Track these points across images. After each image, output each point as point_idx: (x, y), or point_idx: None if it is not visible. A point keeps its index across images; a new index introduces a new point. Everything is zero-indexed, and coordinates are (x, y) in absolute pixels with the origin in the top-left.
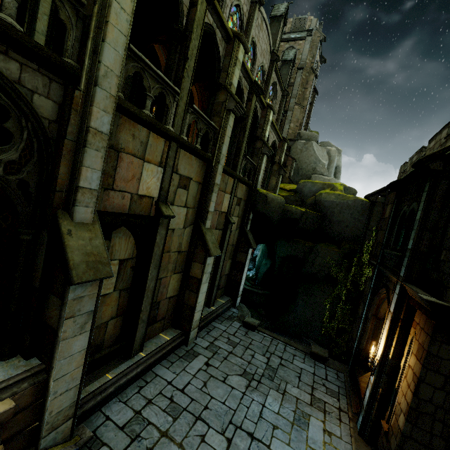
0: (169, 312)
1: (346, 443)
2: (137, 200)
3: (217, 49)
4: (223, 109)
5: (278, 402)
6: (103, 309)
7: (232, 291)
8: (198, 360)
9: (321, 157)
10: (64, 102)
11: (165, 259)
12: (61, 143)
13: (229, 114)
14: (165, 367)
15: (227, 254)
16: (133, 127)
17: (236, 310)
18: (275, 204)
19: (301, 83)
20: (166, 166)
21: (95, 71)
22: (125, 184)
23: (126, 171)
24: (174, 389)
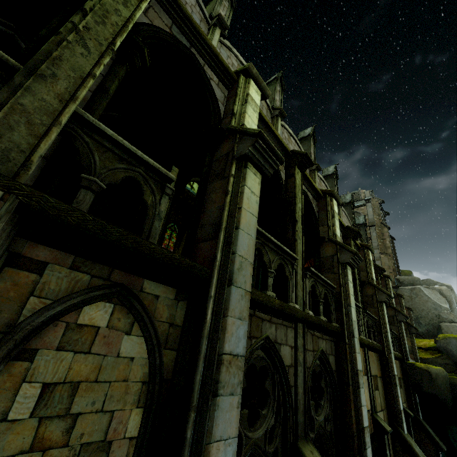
0: None
1: None
2: None
3: None
4: (375, 300)
5: None
6: None
7: None
8: None
9: (437, 300)
10: (337, 353)
11: None
12: (346, 389)
13: (382, 304)
14: None
15: None
16: None
17: None
18: (441, 379)
19: (377, 236)
20: (367, 372)
21: (350, 327)
22: None
23: None
24: None
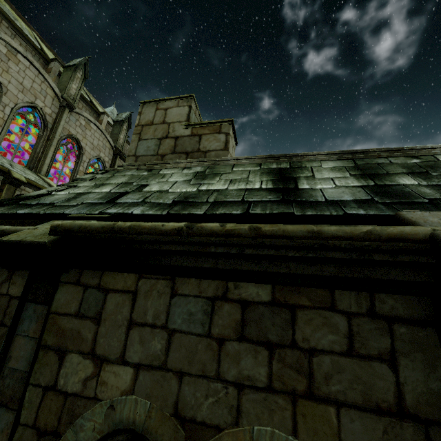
0: None
1: None
2: None
3: None
4: None
5: None
6: None
7: None
8: None
9: None
10: None
11: None
12: None
13: None
14: None
15: None
16: None
17: None
18: None
19: None
20: None
21: None
22: None
23: None
24: None
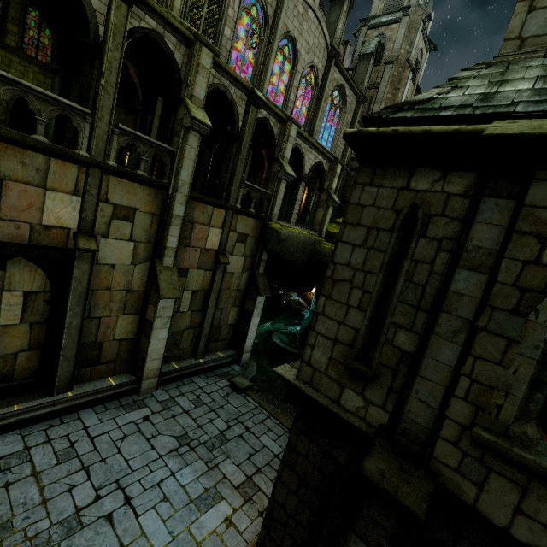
0: (122, 356)
1: (244, 540)
2: (42, 230)
3: (170, 56)
4: (182, 127)
5: (196, 475)
6: (8, 340)
7: (238, 345)
8: (139, 412)
9: None
10: None
11: (104, 296)
12: None
13: (188, 133)
14: (95, 412)
15: (228, 300)
16: (22, 154)
17: (239, 367)
18: (295, 242)
19: (390, 82)
20: (84, 194)
21: None
22: (19, 214)
23: (17, 200)
24: (84, 435)
